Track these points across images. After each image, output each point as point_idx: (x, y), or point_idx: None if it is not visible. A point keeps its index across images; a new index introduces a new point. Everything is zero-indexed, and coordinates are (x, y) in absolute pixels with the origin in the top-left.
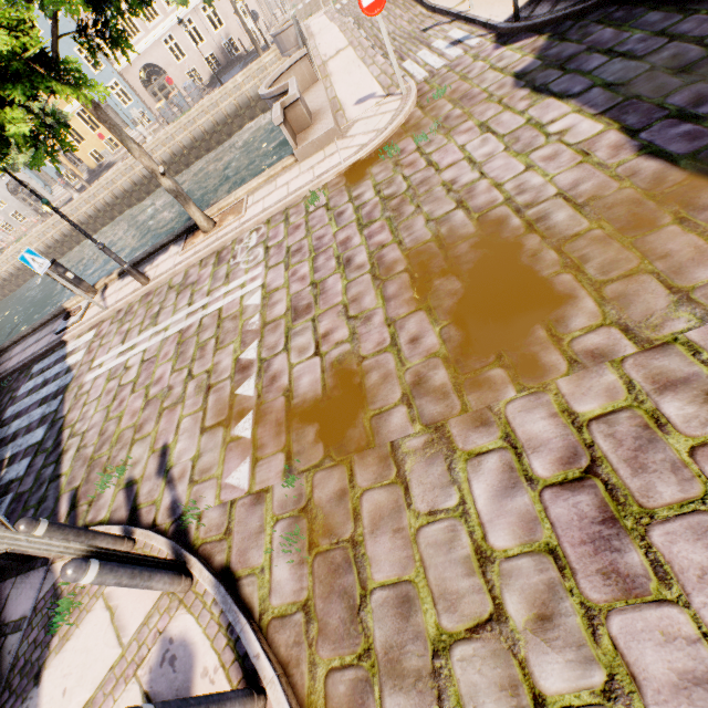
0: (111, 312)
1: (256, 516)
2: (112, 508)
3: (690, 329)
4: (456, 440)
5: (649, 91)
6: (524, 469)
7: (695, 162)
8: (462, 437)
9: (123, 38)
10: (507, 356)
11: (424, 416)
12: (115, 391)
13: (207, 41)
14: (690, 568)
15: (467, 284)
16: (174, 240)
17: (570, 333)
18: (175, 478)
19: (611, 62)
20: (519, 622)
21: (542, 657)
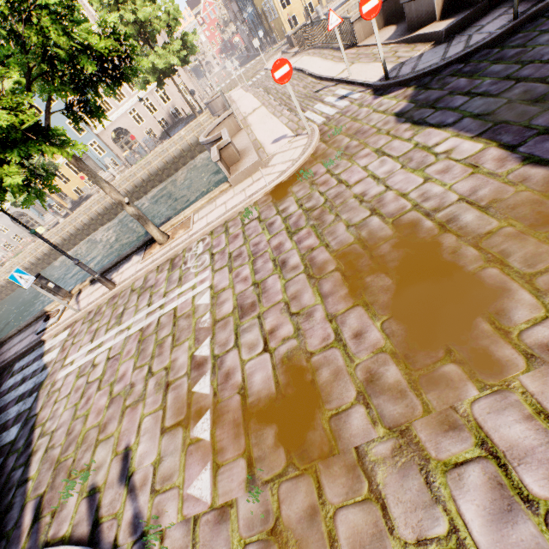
0: (83, 313)
1: (221, 537)
2: (74, 521)
3: None
4: (426, 447)
5: (514, 117)
6: (516, 486)
7: None
8: (433, 443)
9: (99, 111)
10: (456, 351)
11: (385, 417)
12: (83, 388)
13: (159, 111)
14: None
15: (397, 280)
16: (135, 251)
17: (515, 326)
18: (136, 486)
19: (472, 100)
20: None
21: None
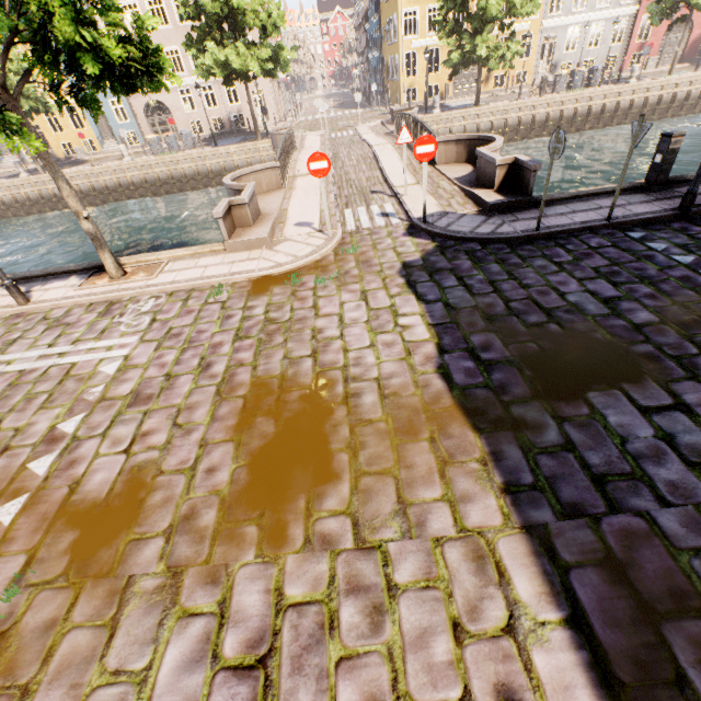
0: None
1: None
2: None
3: (393, 540)
4: (183, 592)
5: (466, 323)
6: (217, 643)
7: (462, 394)
8: (190, 591)
9: (96, 104)
10: (267, 516)
11: (173, 556)
12: None
13: (220, 107)
14: None
15: (278, 432)
16: (80, 271)
17: (320, 511)
18: None
19: (458, 288)
20: None
21: None
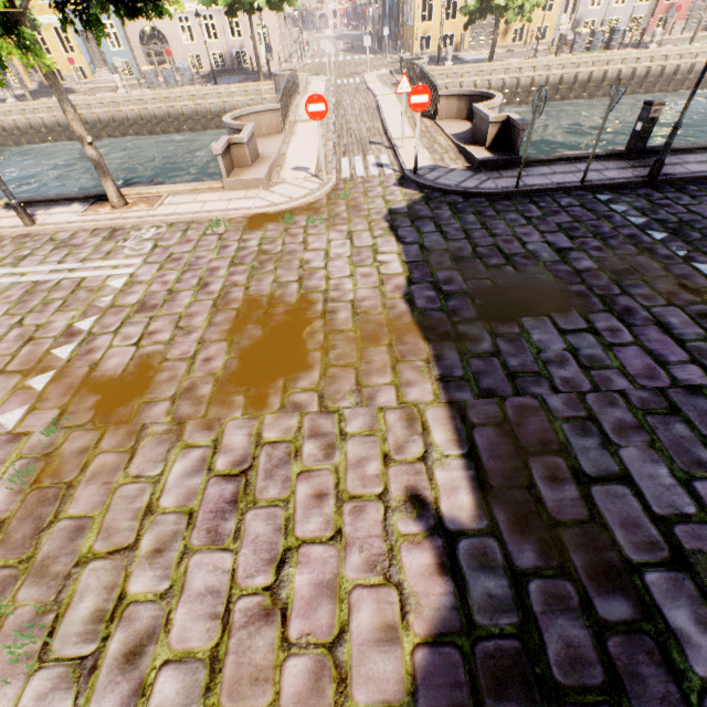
0: None
1: (5, 450)
2: None
3: (348, 407)
4: (185, 434)
5: (435, 262)
6: (212, 462)
7: (420, 315)
8: (191, 433)
9: (100, 26)
10: (252, 390)
11: (177, 413)
12: None
13: (221, 41)
14: (253, 534)
15: (265, 335)
16: (82, 199)
17: (294, 389)
18: None
19: (435, 233)
20: (143, 551)
21: (142, 573)
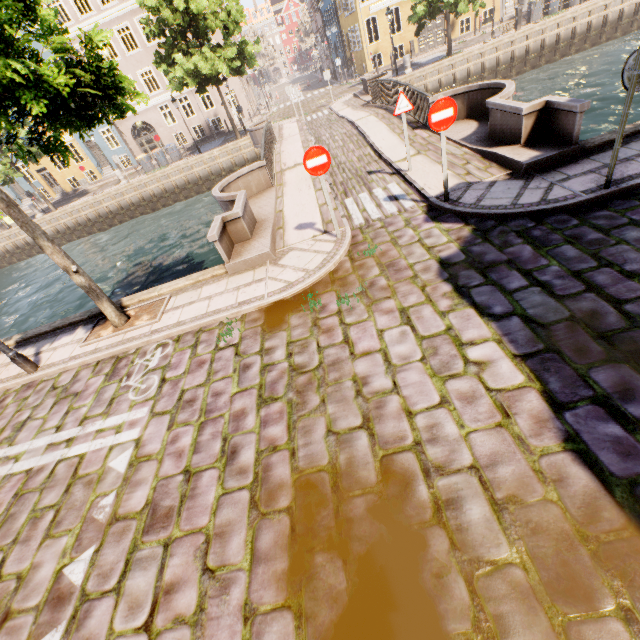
0: None
1: None
2: None
3: None
4: None
5: (571, 349)
6: None
7: (633, 498)
8: None
9: (62, 145)
10: None
11: None
12: None
13: (197, 115)
14: None
15: (353, 588)
16: (85, 320)
17: None
18: None
19: (530, 289)
20: None
21: None
